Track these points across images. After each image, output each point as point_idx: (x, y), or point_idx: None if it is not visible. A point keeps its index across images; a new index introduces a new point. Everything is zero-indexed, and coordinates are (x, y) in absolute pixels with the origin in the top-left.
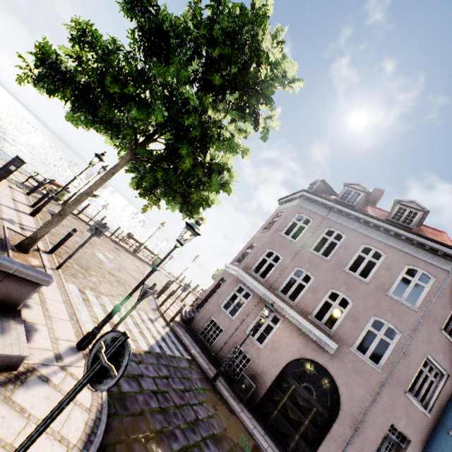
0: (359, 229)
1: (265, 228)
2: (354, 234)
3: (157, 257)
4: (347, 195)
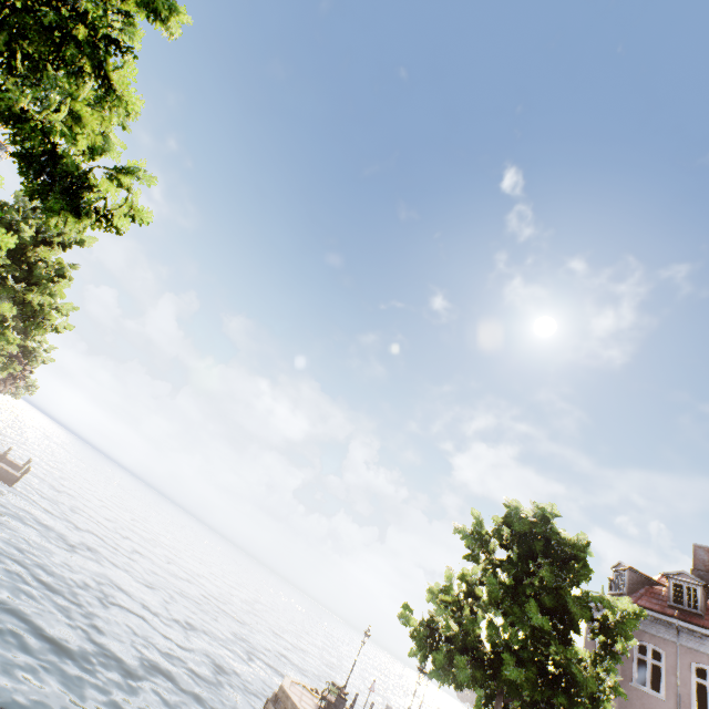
0: None
1: None
2: None
3: None
4: (681, 594)
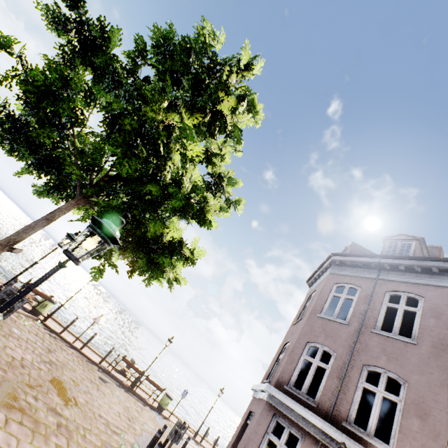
0: (440, 283)
1: (299, 317)
2: (436, 291)
3: (164, 394)
4: (394, 249)
